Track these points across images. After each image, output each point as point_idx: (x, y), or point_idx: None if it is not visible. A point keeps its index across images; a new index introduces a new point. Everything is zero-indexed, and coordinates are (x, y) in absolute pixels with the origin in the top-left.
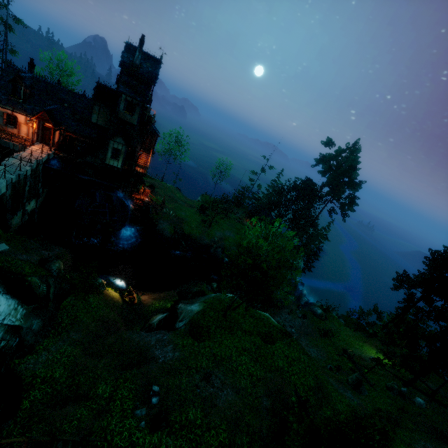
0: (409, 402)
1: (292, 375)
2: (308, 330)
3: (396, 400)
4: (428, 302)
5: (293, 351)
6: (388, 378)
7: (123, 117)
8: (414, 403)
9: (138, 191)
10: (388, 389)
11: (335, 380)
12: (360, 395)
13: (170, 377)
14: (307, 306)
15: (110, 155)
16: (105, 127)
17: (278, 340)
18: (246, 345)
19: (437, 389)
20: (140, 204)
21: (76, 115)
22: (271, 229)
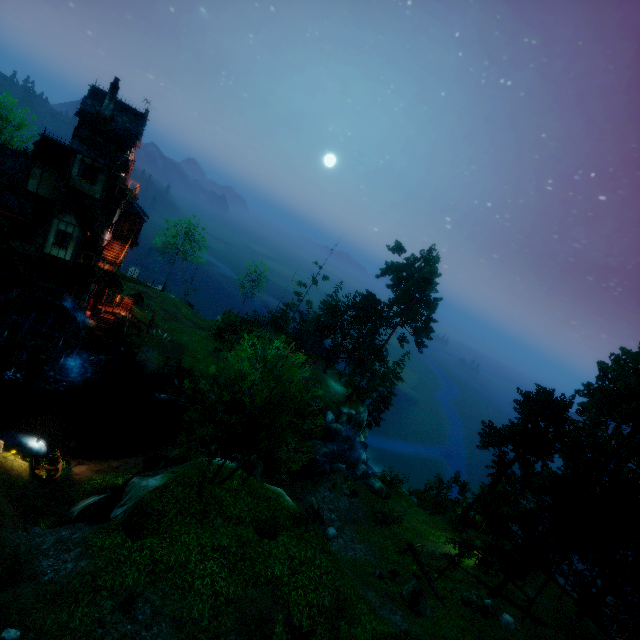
0: (492, 623)
1: (293, 590)
2: (357, 515)
3: (474, 621)
4: (522, 464)
5: (305, 548)
6: (469, 585)
7: (77, 187)
8: (499, 624)
9: (99, 298)
10: (465, 603)
11: (382, 594)
12: (418, 618)
13: (53, 610)
14: (366, 478)
15: (53, 240)
16: (50, 199)
17: (285, 531)
18: (221, 541)
19: (535, 598)
20: (110, 321)
21: (2, 178)
22: (271, 352)
